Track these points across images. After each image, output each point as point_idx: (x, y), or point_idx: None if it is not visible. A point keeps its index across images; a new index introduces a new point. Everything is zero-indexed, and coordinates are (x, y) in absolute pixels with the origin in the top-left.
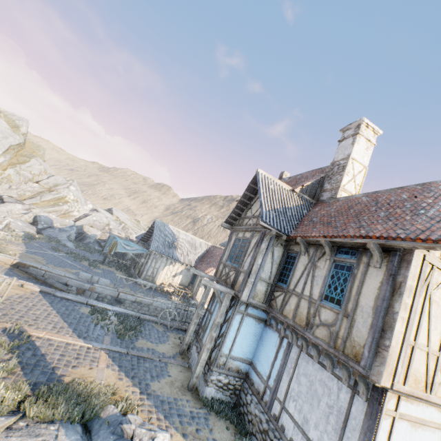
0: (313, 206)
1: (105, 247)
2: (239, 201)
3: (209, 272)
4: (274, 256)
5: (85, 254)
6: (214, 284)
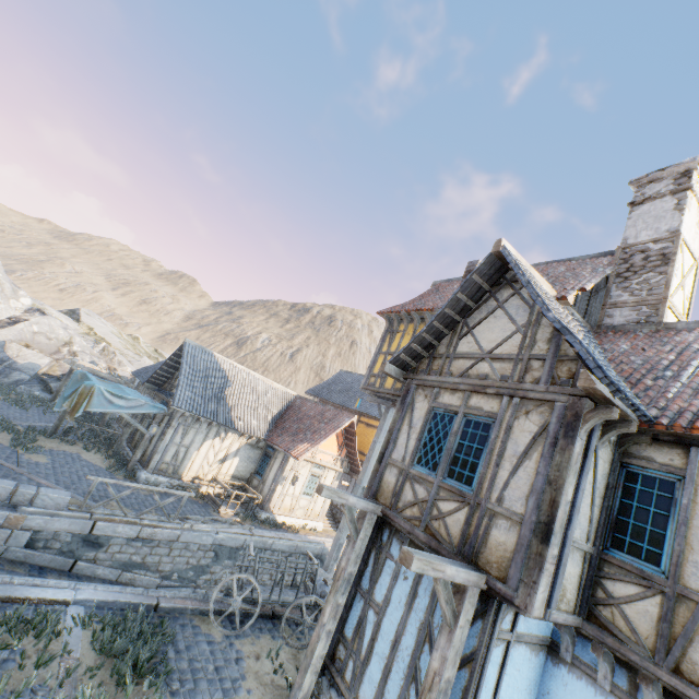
0: (596, 337)
1: (58, 392)
2: (438, 315)
3: (302, 454)
4: (596, 475)
5: (4, 412)
6: (443, 565)
